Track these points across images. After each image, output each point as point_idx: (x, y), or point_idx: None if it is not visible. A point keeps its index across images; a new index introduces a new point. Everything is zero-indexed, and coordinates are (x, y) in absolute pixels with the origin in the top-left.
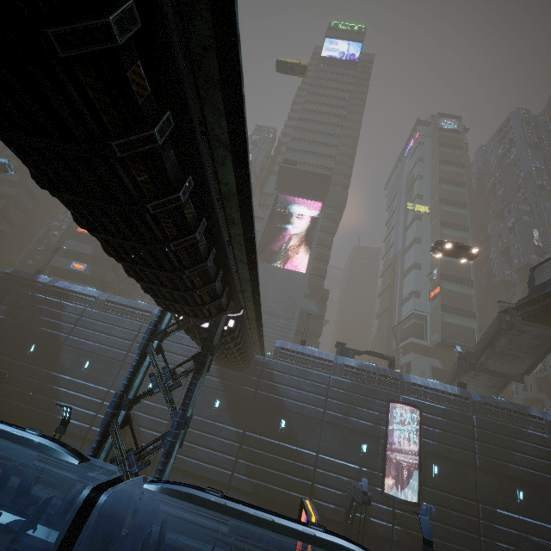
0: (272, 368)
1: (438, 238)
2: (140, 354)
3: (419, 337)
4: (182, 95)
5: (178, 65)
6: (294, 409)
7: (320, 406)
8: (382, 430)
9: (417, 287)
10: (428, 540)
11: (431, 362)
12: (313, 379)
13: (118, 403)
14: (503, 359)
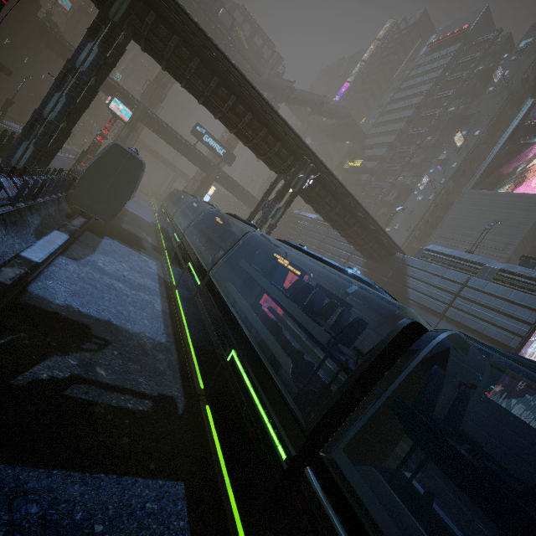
0: (407, 264)
1: None
2: (264, 196)
3: None
4: (199, 50)
5: (193, 42)
6: (416, 299)
7: (444, 302)
8: (522, 342)
9: None
10: (347, 292)
11: None
12: (447, 277)
13: (250, 215)
14: None
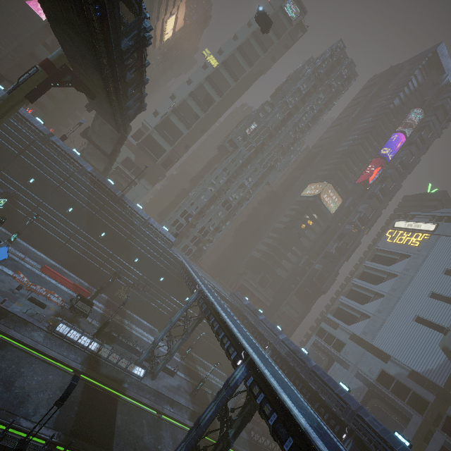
0: None
1: (196, 85)
2: None
3: (135, 138)
4: None
5: None
6: None
7: None
8: None
9: (160, 109)
10: None
11: (129, 154)
12: None
13: None
14: (100, 138)
